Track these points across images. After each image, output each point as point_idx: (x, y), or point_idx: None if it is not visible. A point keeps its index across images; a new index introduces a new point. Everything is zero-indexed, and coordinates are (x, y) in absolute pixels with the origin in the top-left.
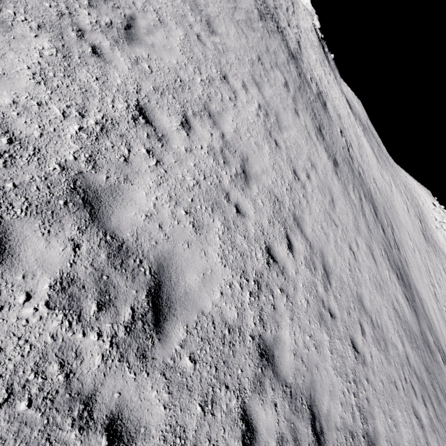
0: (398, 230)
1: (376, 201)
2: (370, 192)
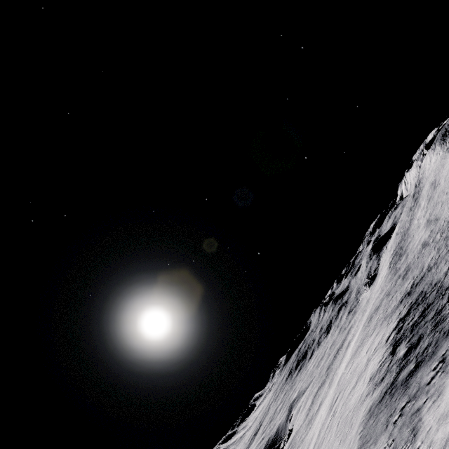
0: None
1: None
2: None
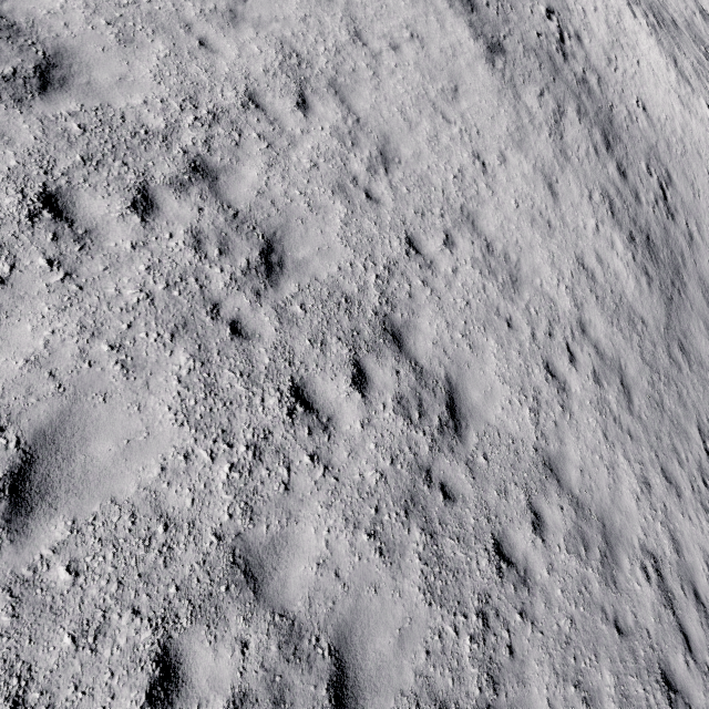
0: (696, 192)
1: (625, 131)
2: (608, 114)
